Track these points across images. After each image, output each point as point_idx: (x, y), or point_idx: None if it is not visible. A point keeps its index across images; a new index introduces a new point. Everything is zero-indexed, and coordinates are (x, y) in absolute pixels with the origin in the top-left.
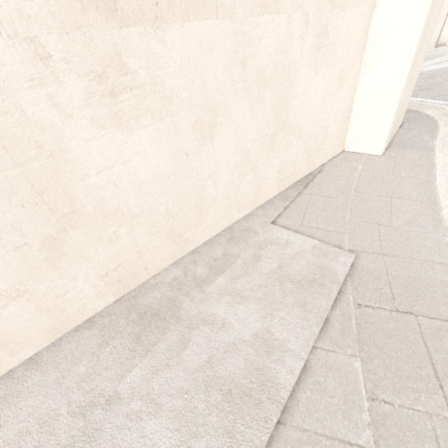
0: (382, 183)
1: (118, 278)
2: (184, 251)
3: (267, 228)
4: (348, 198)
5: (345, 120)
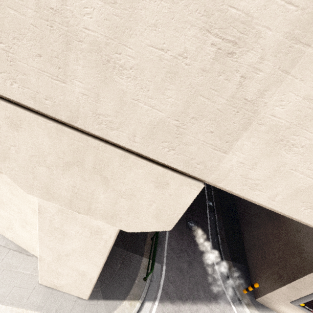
0: (8, 281)
1: None
2: None
3: None
4: None
5: None
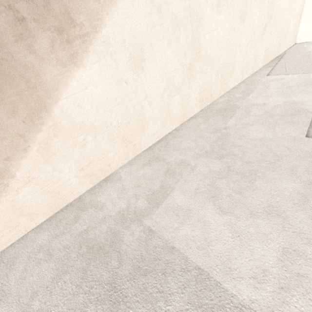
0: None
1: (202, 98)
2: (223, 91)
3: (265, 77)
4: (310, 58)
5: (298, 20)
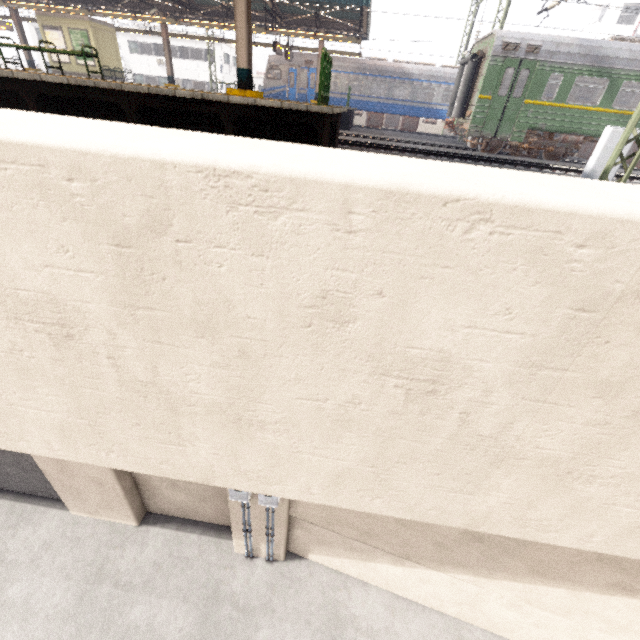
0: None
1: (461, 616)
2: (489, 630)
3: None
4: None
5: None
